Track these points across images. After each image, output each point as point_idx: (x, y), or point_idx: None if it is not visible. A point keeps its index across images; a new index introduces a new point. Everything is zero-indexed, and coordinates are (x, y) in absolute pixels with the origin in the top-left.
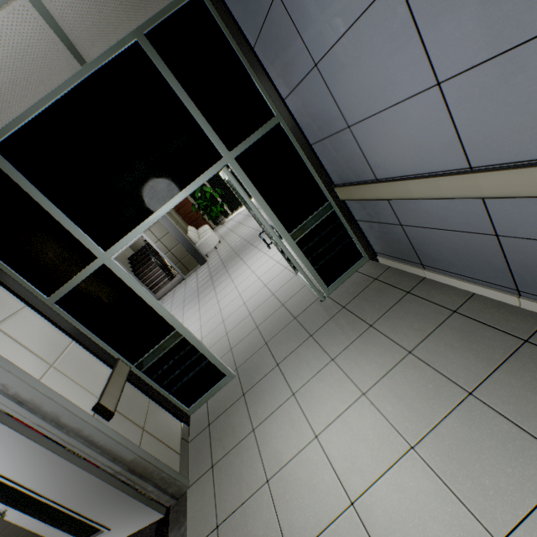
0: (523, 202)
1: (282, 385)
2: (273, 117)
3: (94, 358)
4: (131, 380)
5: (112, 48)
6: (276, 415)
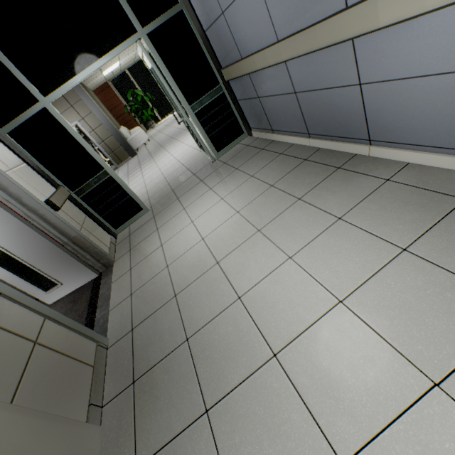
0: (299, 64)
1: (178, 207)
2: (177, 3)
3: (42, 179)
4: (72, 200)
5: None
6: (172, 220)
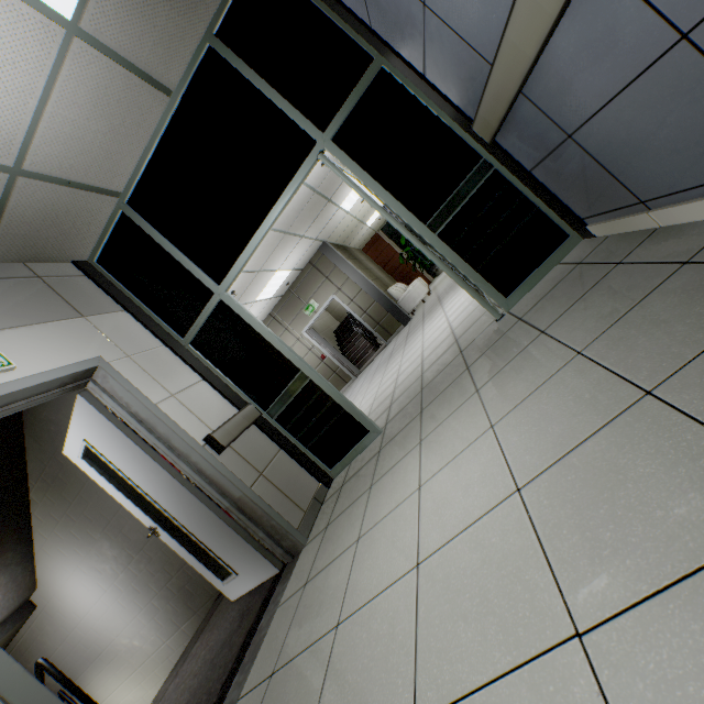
0: None
1: (414, 434)
2: (372, 63)
3: (222, 398)
4: (259, 425)
5: (190, 65)
6: (395, 468)
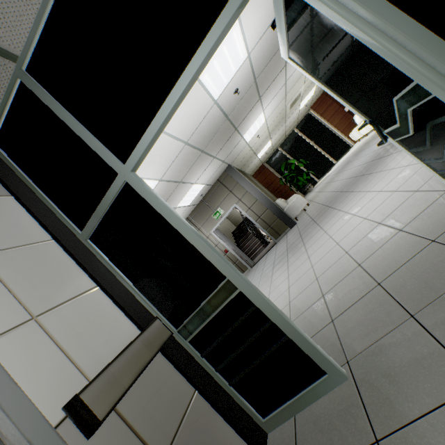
0: None
1: None
2: None
3: (118, 313)
4: (167, 353)
5: None
6: None
